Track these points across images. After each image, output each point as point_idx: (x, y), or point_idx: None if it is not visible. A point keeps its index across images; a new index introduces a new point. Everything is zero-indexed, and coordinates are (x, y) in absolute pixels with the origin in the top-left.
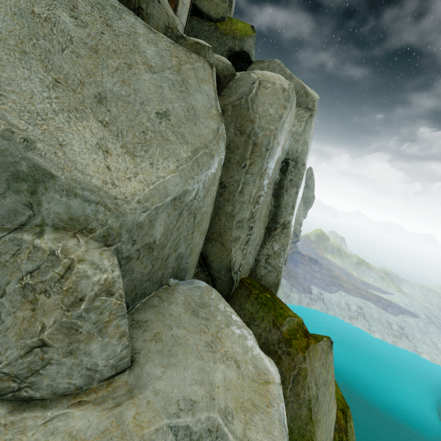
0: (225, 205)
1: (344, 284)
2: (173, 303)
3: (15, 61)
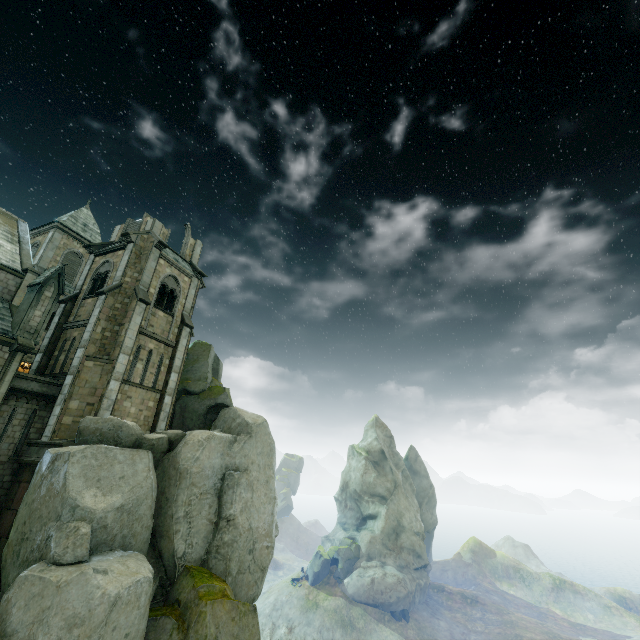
0: (169, 510)
1: (525, 634)
2: (114, 554)
3: (78, 479)
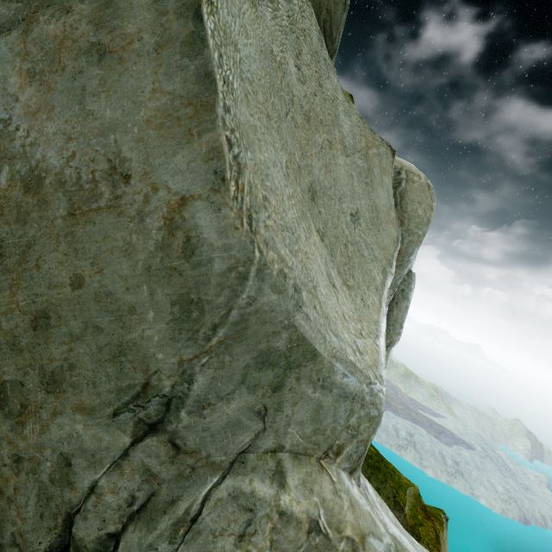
0: None
1: (392, 402)
2: None
3: (264, 132)
